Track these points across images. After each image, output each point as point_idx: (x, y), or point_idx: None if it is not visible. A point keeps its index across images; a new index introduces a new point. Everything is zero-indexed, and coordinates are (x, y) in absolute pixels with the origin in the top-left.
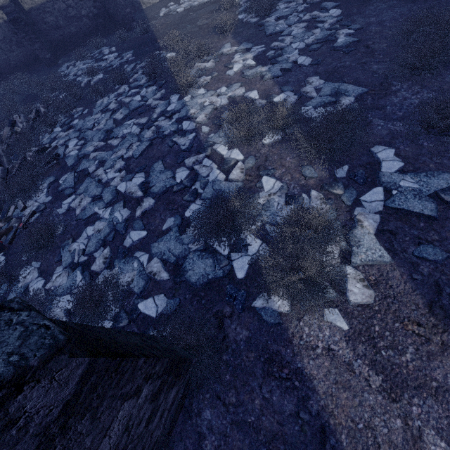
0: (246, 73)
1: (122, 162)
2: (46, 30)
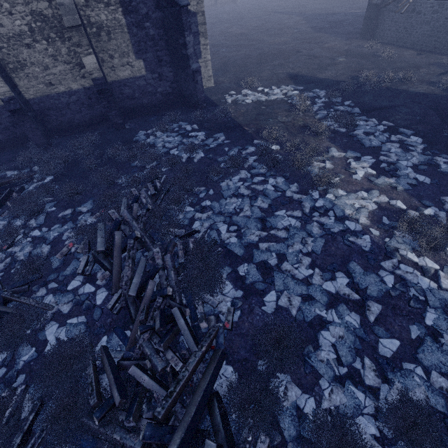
0: (376, 181)
1: (308, 257)
2: (119, 99)
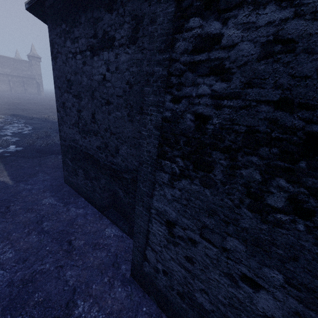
0: None
1: None
2: None
